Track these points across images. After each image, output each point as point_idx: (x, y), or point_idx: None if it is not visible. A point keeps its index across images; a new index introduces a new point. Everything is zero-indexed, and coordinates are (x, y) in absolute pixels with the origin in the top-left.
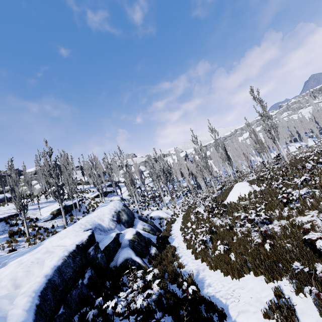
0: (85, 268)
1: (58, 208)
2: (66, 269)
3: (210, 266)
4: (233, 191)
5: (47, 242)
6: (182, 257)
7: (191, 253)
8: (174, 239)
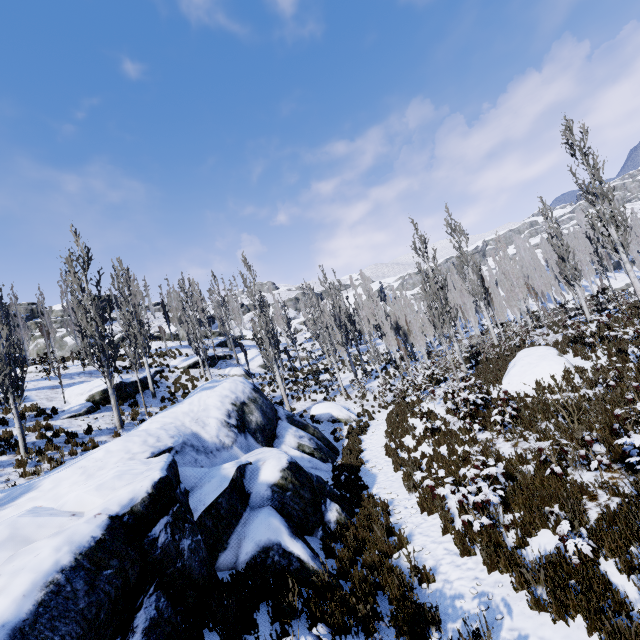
0: (136, 595)
1: (105, 387)
2: (51, 632)
3: (532, 599)
4: (518, 367)
5: (48, 484)
6: (416, 540)
7: (442, 532)
8: (375, 476)
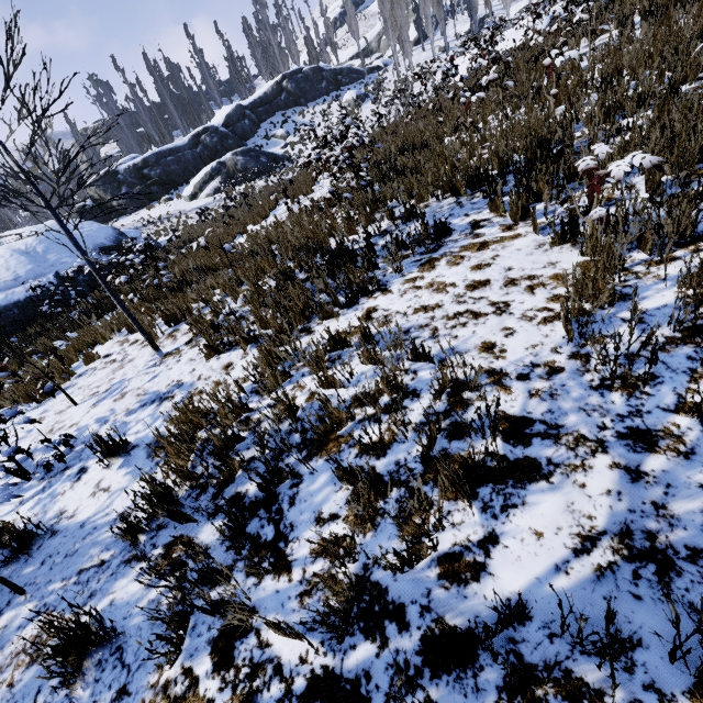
0: None
1: (525, 6)
2: None
3: None
4: None
5: None
6: None
7: None
8: None
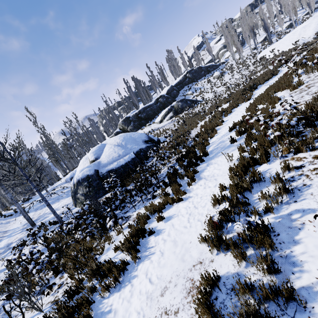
0: None
1: (288, 24)
2: None
3: None
4: None
5: None
6: None
7: None
8: None
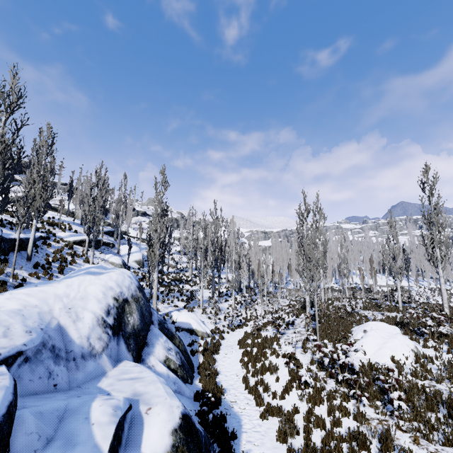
0: None
1: None
2: None
3: None
4: (372, 338)
5: None
6: None
7: None
8: (239, 418)
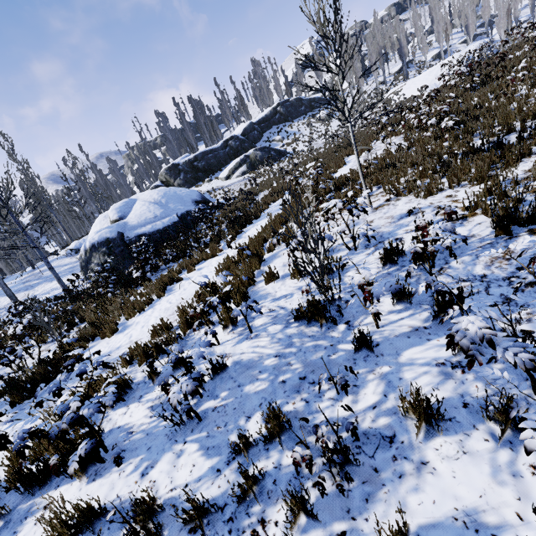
0: None
1: (436, 53)
2: None
3: None
4: None
5: None
6: None
7: None
8: None
